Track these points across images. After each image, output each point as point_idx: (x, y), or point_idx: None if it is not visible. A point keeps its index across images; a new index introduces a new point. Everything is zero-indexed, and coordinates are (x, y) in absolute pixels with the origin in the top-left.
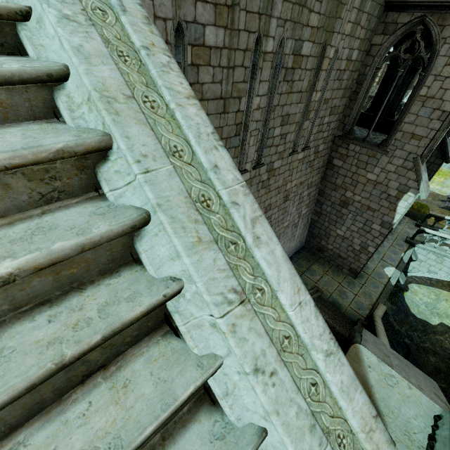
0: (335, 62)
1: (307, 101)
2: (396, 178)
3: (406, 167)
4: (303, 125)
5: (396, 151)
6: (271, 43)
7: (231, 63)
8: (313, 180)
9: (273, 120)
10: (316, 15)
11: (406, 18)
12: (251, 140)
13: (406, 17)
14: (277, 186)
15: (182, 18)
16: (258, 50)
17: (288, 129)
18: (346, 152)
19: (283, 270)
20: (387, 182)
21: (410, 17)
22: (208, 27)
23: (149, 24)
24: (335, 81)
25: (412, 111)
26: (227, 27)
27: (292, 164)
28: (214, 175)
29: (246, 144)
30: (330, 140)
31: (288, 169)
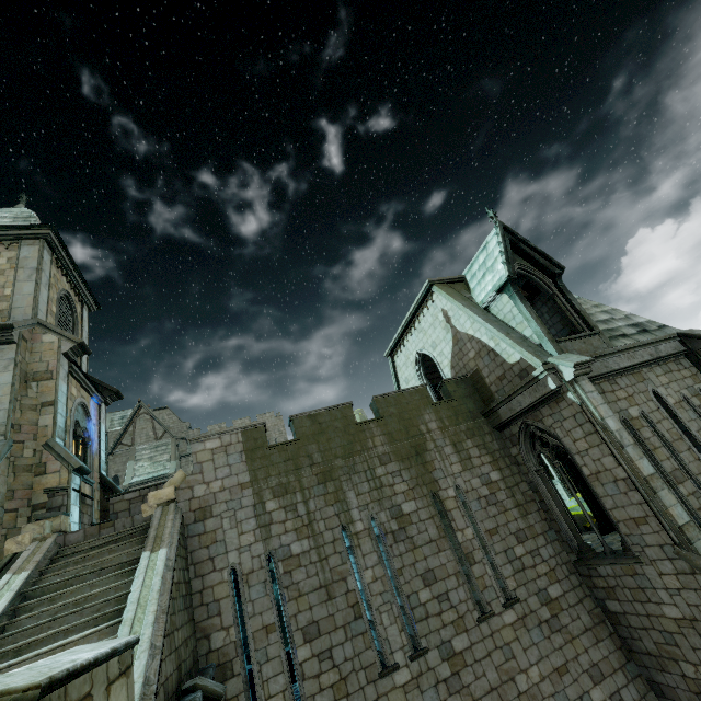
0: (467, 495)
1: (455, 544)
2: (700, 598)
3: (684, 571)
4: (471, 572)
5: (645, 551)
6: (360, 524)
7: (323, 556)
8: (597, 657)
9: (408, 584)
10: (401, 484)
11: (516, 428)
12: (383, 618)
13: (515, 428)
14: (488, 686)
15: (271, 549)
16: (348, 534)
17: (444, 585)
18: (605, 583)
19: (140, 669)
20: (699, 612)
21: (517, 426)
22: (293, 543)
23: (158, 592)
24: (488, 508)
25: (601, 494)
26: (310, 536)
27: (499, 635)
28: (141, 637)
29: (378, 625)
30: (567, 572)
31: (496, 647)
